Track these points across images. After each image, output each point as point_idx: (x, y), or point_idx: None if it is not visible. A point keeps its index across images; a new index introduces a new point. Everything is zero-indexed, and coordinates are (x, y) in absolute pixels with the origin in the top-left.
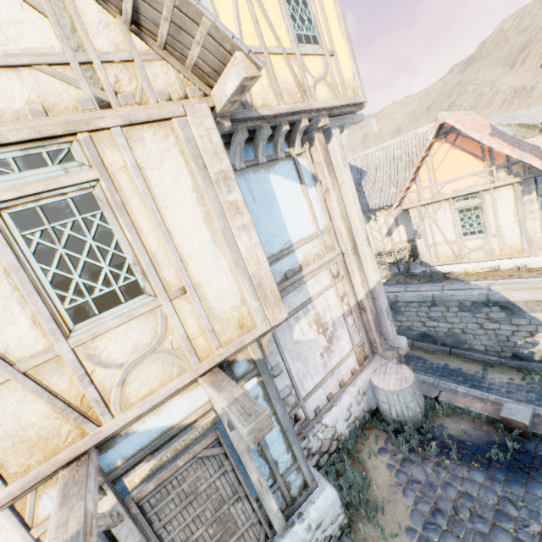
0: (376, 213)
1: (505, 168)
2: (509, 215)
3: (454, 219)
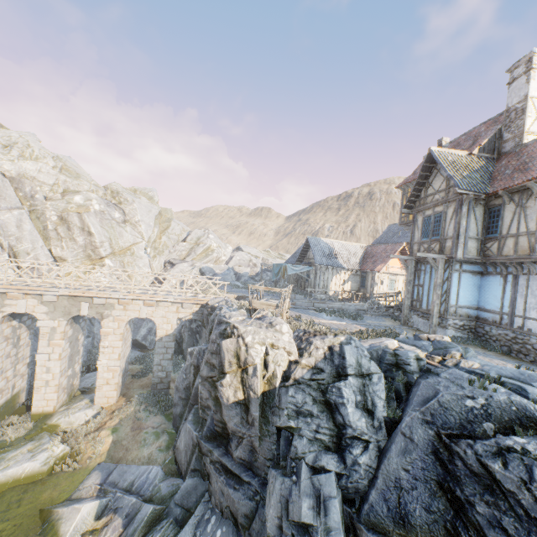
0: (341, 271)
1: (404, 269)
2: (400, 286)
3: (388, 282)
